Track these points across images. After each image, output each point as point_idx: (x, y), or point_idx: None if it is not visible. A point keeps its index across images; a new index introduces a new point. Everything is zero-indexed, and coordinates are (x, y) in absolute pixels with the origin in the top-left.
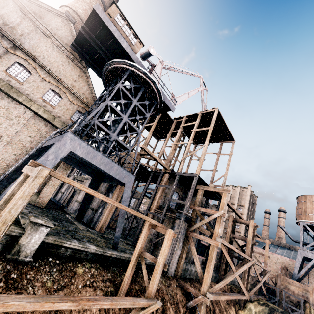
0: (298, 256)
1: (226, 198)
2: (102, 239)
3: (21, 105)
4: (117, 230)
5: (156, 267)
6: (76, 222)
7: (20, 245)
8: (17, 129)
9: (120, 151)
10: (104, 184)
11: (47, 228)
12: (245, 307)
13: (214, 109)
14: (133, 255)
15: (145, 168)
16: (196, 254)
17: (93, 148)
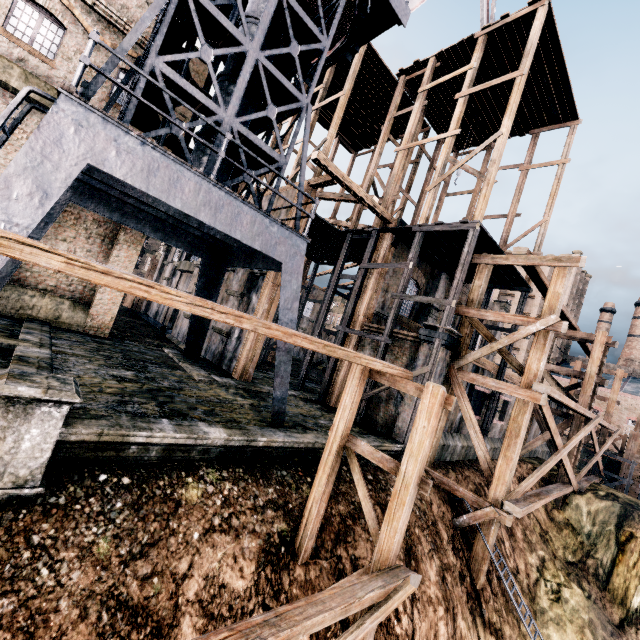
0: None
1: (566, 281)
2: (248, 400)
3: None
4: (276, 382)
5: (398, 489)
6: (184, 364)
7: None
8: None
9: (257, 175)
10: (237, 273)
11: (62, 407)
12: (566, 503)
13: (535, 5)
14: (325, 449)
15: (331, 225)
16: (473, 420)
17: (164, 156)
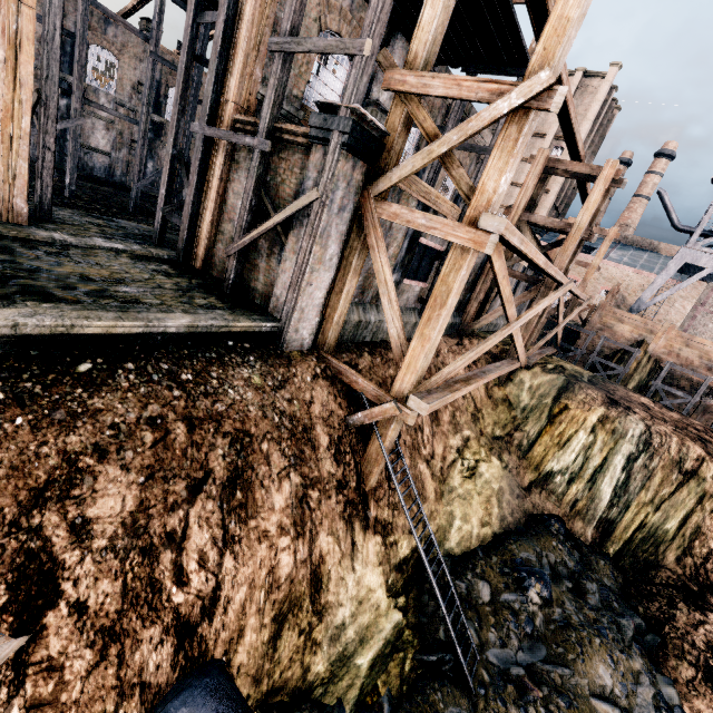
0: (670, 265)
1: None
2: None
3: None
4: None
5: None
6: None
7: None
8: None
9: None
10: None
11: None
12: (511, 379)
13: None
14: None
15: None
16: (388, 284)
17: None
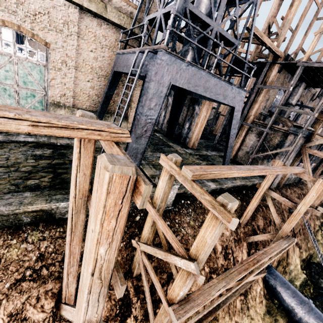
0: None
1: None
2: (204, 162)
3: None
4: (225, 160)
5: (295, 214)
6: (170, 143)
7: None
8: (74, 45)
9: (215, 47)
10: None
11: (178, 185)
12: None
13: None
14: (256, 193)
15: (239, 59)
16: (309, 172)
17: (195, 68)
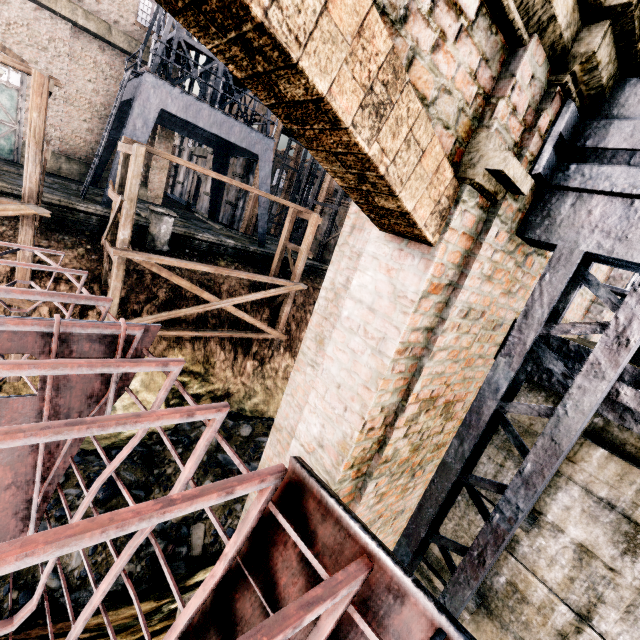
0: None
1: None
2: (248, 240)
3: (43, 10)
4: (259, 224)
5: (300, 255)
6: (210, 222)
7: (153, 235)
8: (64, 70)
9: (244, 90)
10: (239, 159)
11: (172, 219)
12: None
13: None
14: (278, 248)
15: None
16: None
17: (192, 98)
